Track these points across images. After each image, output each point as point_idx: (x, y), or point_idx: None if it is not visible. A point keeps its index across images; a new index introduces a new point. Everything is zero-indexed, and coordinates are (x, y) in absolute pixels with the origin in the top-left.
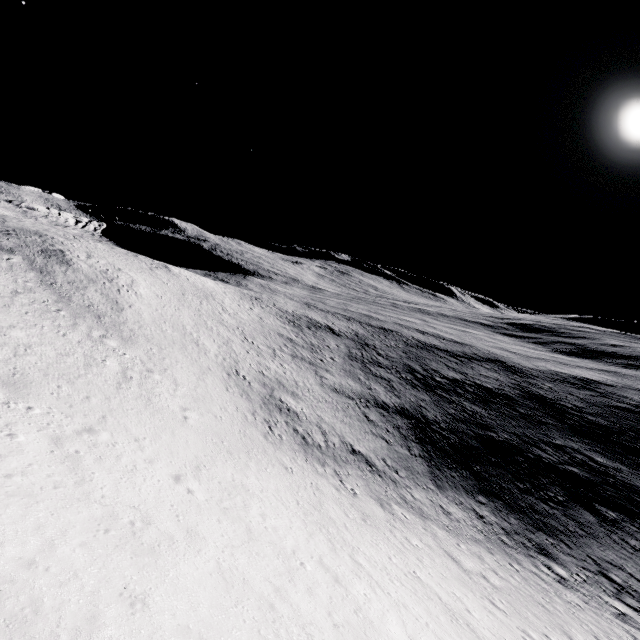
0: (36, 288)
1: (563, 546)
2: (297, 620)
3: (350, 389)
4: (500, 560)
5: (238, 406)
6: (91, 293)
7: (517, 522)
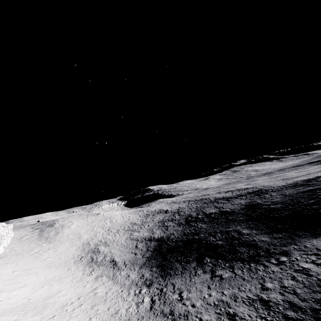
0: (35, 236)
1: (162, 281)
2: None
3: (141, 236)
4: (120, 289)
5: (75, 254)
6: (52, 232)
7: (156, 275)
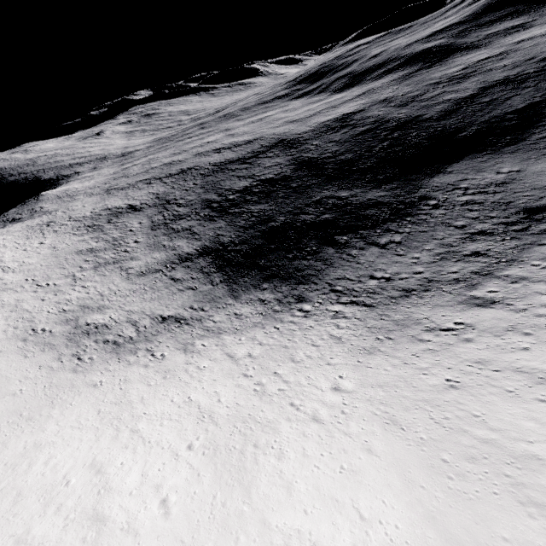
0: None
1: (313, 286)
2: None
3: (156, 262)
4: (268, 329)
5: (41, 364)
6: None
7: (287, 288)
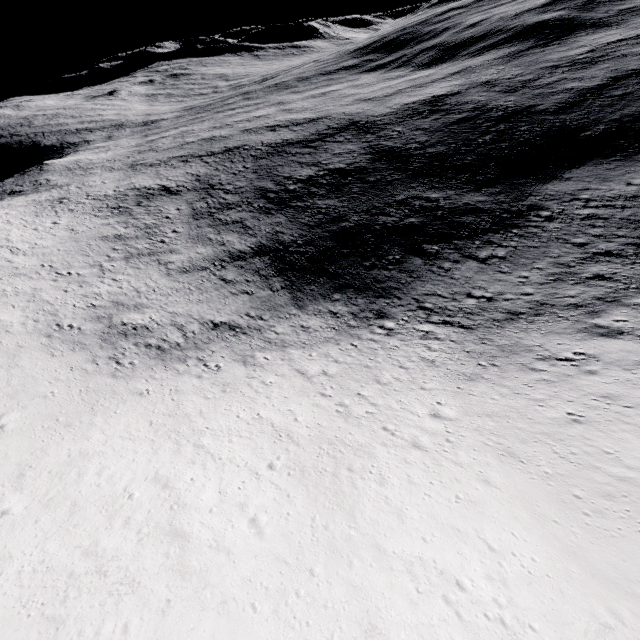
0: None
1: (396, 301)
2: (96, 567)
3: (201, 259)
4: (344, 346)
5: (72, 365)
6: None
7: (363, 301)
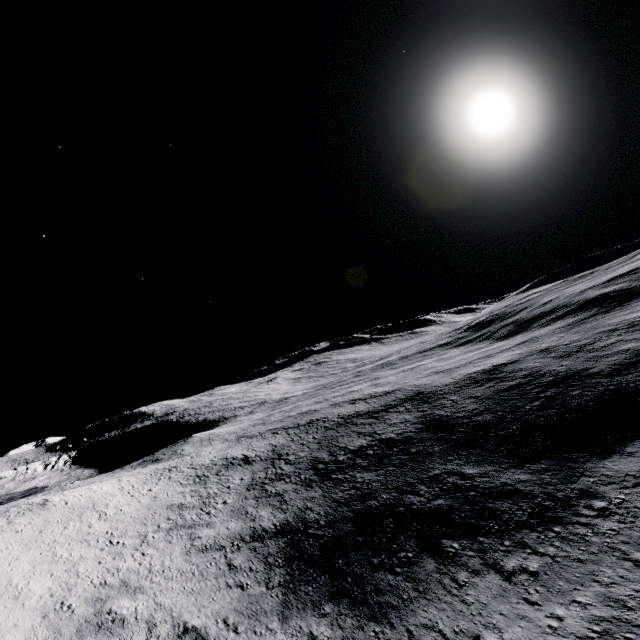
0: None
1: (387, 630)
2: None
3: (226, 535)
4: None
5: None
6: None
7: (352, 622)
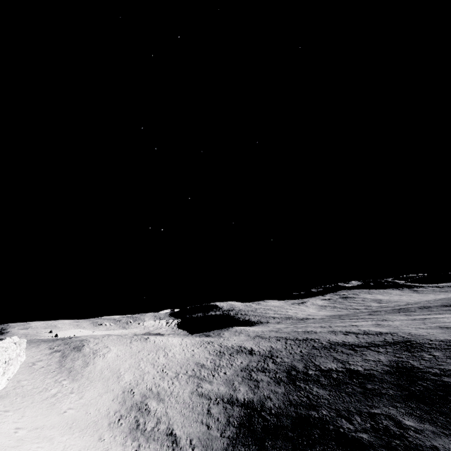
0: (53, 364)
1: None
2: None
3: (216, 392)
4: None
5: (110, 408)
6: (78, 361)
7: None
